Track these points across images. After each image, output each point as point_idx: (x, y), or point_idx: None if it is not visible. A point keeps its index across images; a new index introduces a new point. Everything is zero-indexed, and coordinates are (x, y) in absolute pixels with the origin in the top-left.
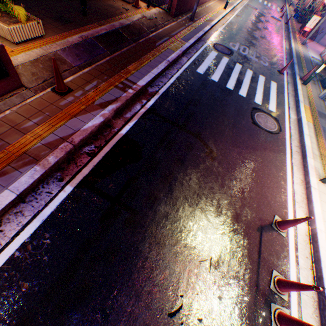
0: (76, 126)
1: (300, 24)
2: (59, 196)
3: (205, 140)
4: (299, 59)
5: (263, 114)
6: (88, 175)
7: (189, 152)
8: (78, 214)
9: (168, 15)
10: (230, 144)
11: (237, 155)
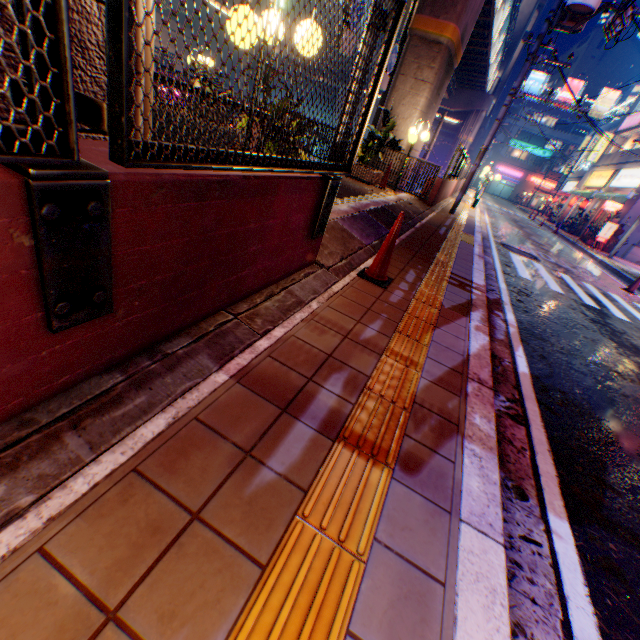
0: (454, 345)
1: (571, 235)
2: (560, 555)
3: None
4: (629, 275)
5: None
6: (564, 481)
7: None
8: None
9: (422, 203)
10: None
11: None
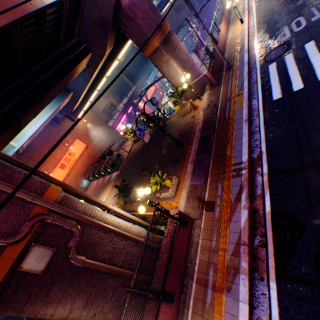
0: (236, 227)
1: None
2: (271, 294)
3: None
4: None
5: None
6: (276, 266)
7: None
8: (298, 309)
9: (213, 88)
10: None
11: None
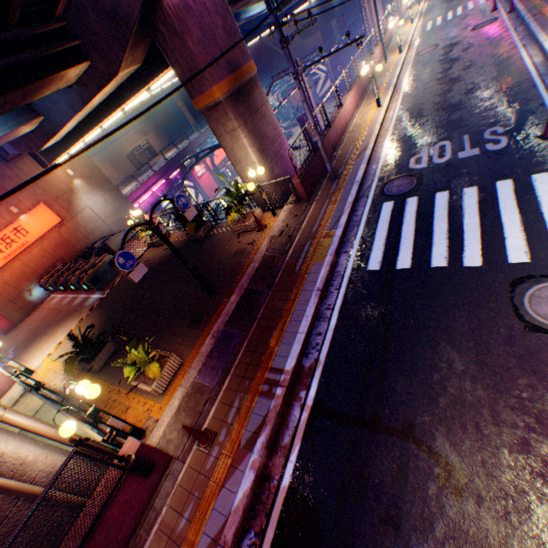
0: (226, 504)
1: None
2: None
3: (427, 440)
4: None
5: (545, 286)
6: None
7: (402, 489)
8: None
9: (300, 203)
10: (488, 425)
11: (517, 455)
